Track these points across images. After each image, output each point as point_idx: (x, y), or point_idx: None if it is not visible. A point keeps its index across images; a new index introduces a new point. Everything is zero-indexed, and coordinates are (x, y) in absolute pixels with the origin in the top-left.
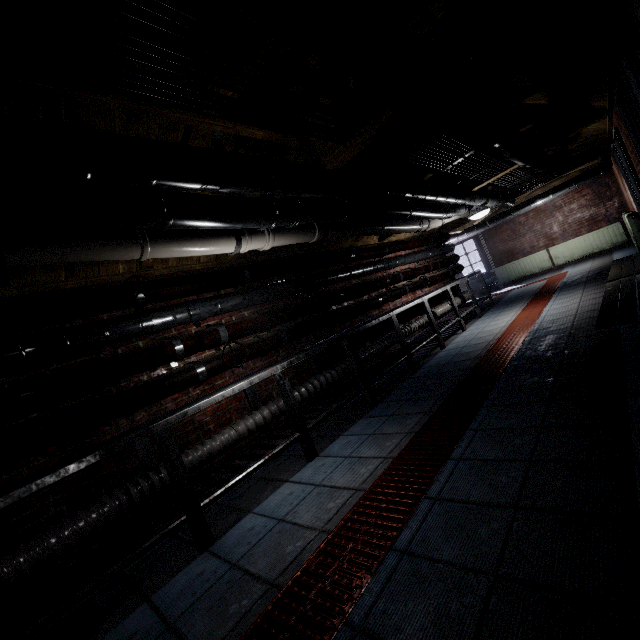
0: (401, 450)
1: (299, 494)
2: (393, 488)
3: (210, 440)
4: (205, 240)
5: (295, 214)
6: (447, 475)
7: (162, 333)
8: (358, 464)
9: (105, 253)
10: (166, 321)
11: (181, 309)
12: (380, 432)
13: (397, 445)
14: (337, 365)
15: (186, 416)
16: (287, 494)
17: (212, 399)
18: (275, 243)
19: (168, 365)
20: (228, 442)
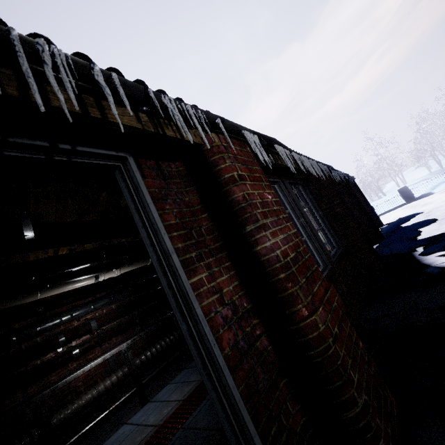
0: (189, 394)
1: (127, 433)
2: (172, 423)
3: (78, 400)
4: (75, 281)
5: (127, 262)
6: (198, 411)
7: (54, 329)
8: (165, 406)
9: (12, 303)
10: (55, 323)
11: (66, 314)
12: (187, 380)
13: (189, 390)
14: (175, 331)
15: (56, 389)
16: (121, 433)
17: (76, 374)
18: (122, 271)
19: (56, 350)
20: (90, 399)
